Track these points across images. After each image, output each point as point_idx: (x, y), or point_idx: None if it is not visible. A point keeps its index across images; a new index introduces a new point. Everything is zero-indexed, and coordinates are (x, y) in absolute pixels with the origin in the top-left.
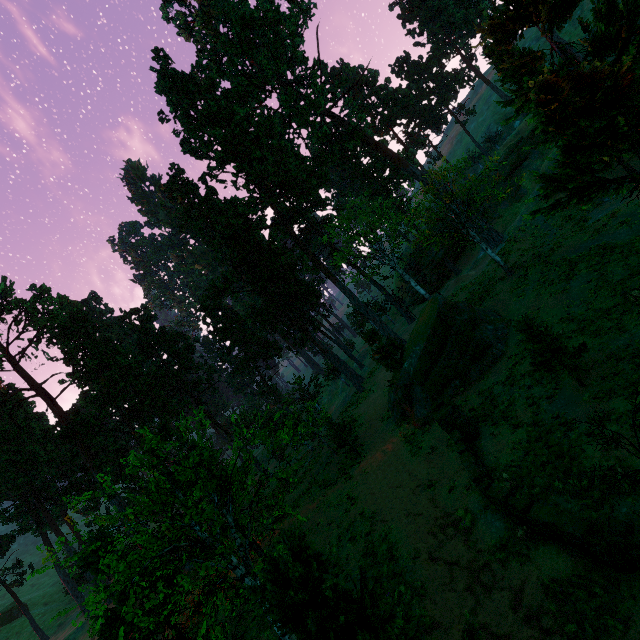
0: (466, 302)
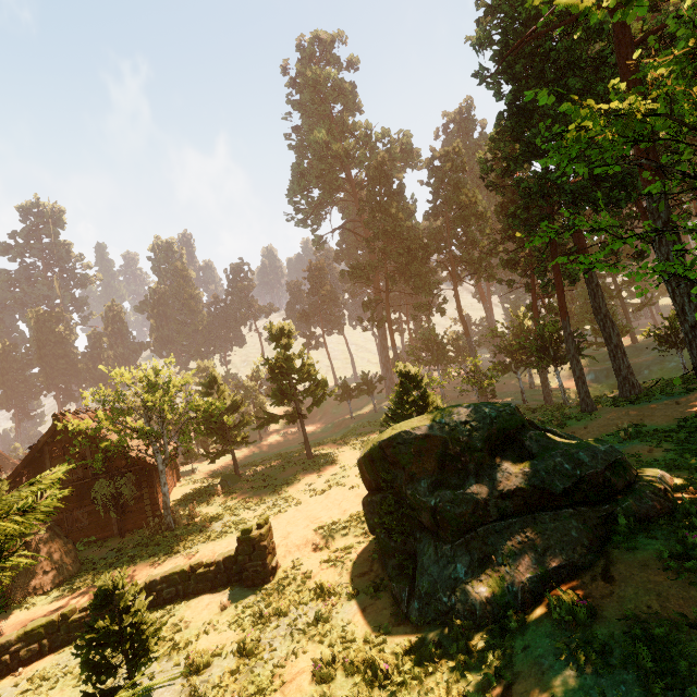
0: (528, 482)
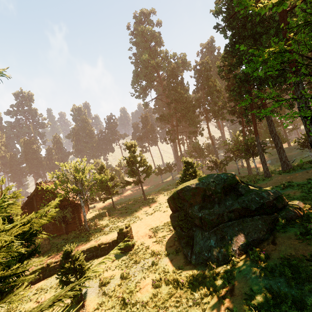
0: (240, 205)
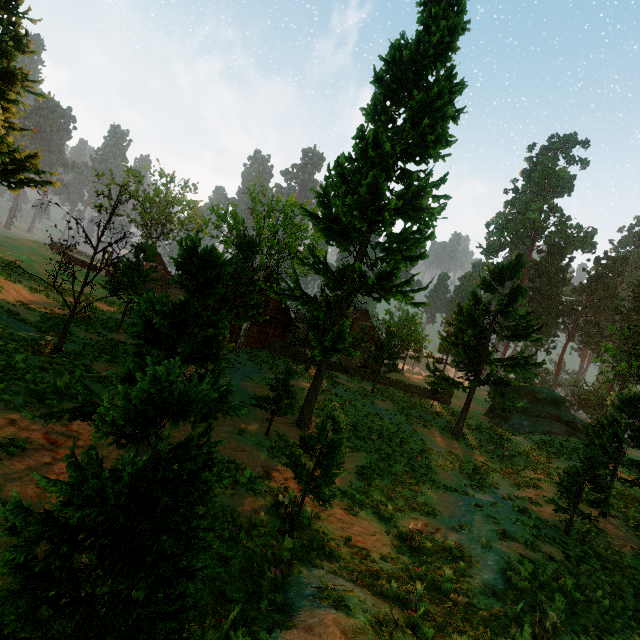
0: (557, 414)
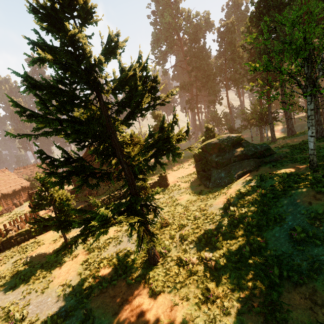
0: (242, 153)
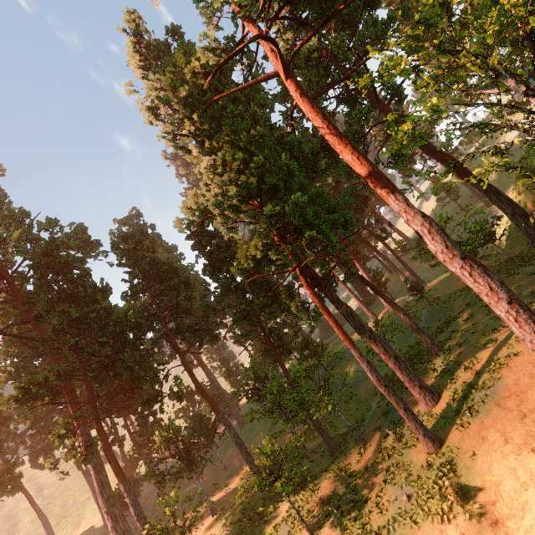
0: None
